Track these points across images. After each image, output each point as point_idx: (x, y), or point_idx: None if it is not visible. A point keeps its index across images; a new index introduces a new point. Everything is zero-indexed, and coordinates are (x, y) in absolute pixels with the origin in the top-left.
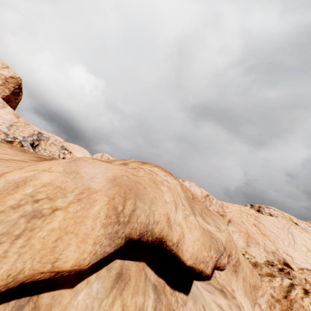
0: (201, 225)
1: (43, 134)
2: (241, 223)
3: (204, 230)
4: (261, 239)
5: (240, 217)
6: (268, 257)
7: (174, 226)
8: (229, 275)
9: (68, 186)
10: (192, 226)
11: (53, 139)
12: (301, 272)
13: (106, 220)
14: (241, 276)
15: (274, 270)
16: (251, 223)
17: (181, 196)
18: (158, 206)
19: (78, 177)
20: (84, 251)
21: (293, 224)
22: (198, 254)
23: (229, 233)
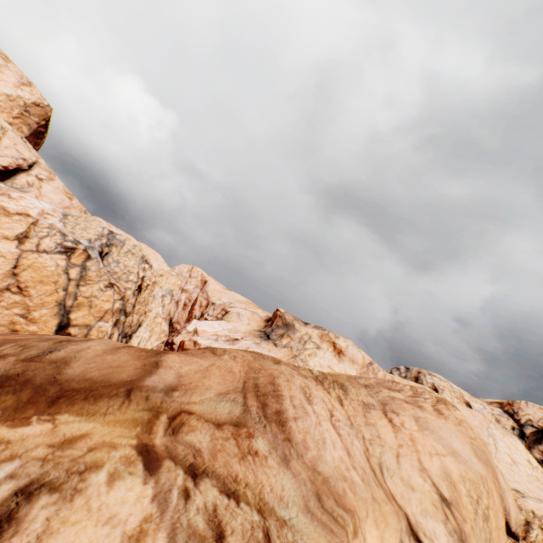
0: None
1: (117, 235)
2: None
3: None
4: None
5: None
6: None
7: (504, 493)
8: None
9: (472, 476)
10: (507, 487)
11: (130, 244)
12: None
13: (501, 509)
14: None
15: None
16: None
17: None
18: (497, 474)
19: (464, 460)
20: (505, 542)
21: (492, 422)
22: (516, 518)
23: None
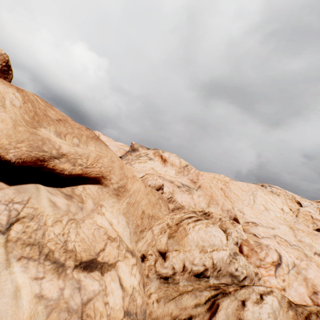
0: (39, 133)
1: None
2: (209, 187)
3: (38, 136)
4: (222, 201)
5: (210, 183)
6: (222, 214)
7: None
8: (106, 196)
9: None
10: None
11: None
12: (245, 225)
13: None
14: (127, 201)
15: (198, 214)
16: (218, 188)
17: (8, 101)
18: None
19: None
20: None
21: (262, 188)
22: None
23: (112, 161)
